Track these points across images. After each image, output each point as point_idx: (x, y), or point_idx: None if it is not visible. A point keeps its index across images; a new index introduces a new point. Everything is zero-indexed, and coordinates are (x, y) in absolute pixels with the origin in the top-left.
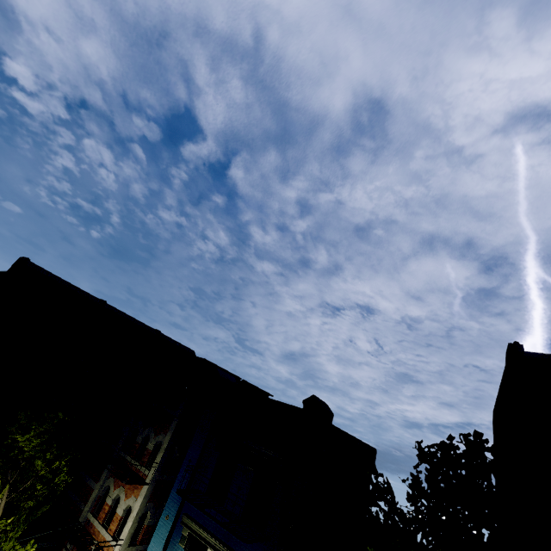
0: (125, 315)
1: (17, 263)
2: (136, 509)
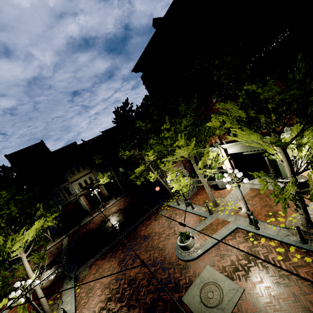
0: None
1: None
2: None
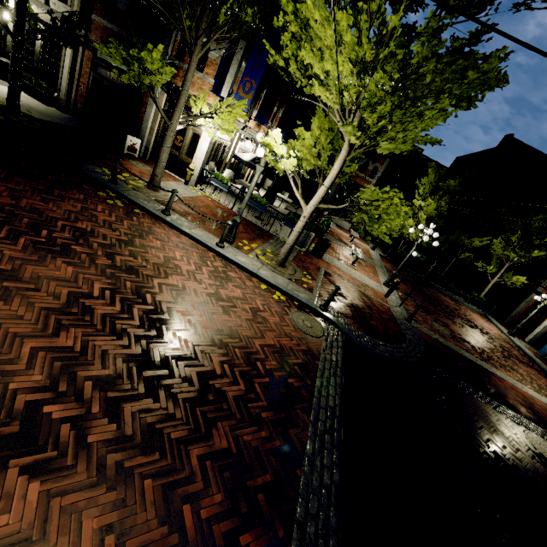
0: None
1: (505, 139)
2: None
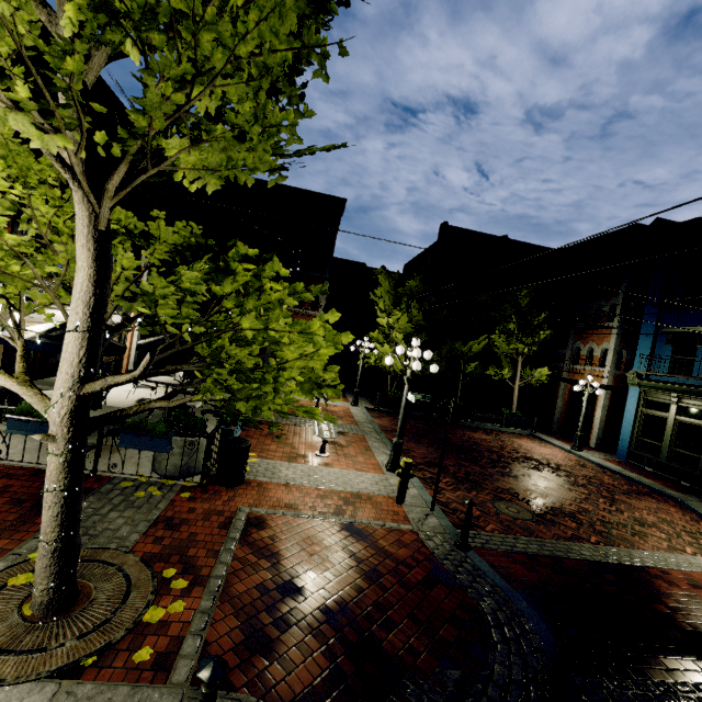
0: (525, 243)
1: (442, 228)
2: (612, 346)
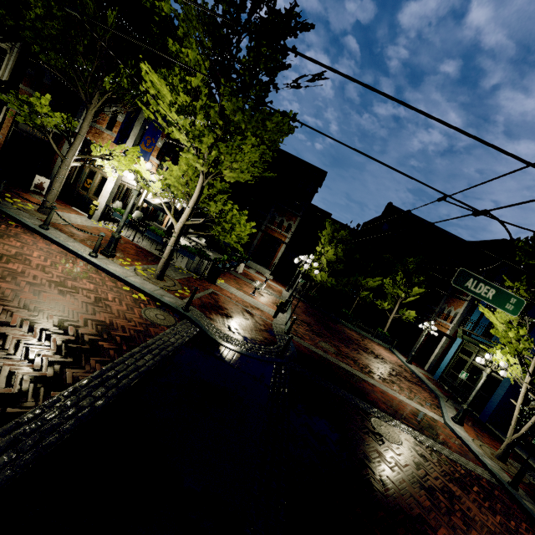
0: (445, 232)
1: (387, 206)
2: (461, 311)
